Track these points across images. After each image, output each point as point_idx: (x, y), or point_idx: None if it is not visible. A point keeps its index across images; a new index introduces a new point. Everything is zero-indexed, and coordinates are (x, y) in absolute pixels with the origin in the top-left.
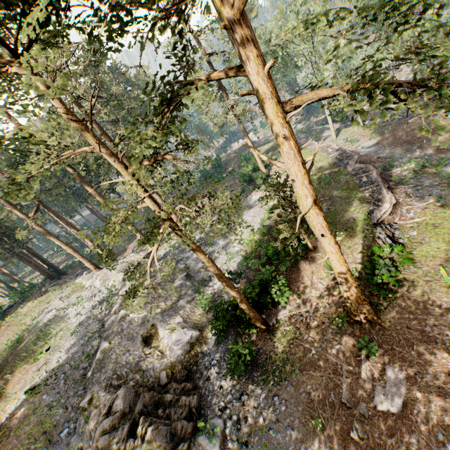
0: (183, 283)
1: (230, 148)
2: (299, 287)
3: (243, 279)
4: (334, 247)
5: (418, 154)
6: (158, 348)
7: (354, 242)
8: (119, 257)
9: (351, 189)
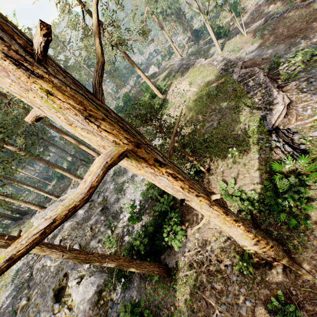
0: (98, 219)
1: (138, 83)
2: (197, 217)
3: (146, 210)
4: (210, 210)
5: (303, 45)
6: (67, 303)
7: (248, 157)
8: (62, 193)
9: (239, 97)
